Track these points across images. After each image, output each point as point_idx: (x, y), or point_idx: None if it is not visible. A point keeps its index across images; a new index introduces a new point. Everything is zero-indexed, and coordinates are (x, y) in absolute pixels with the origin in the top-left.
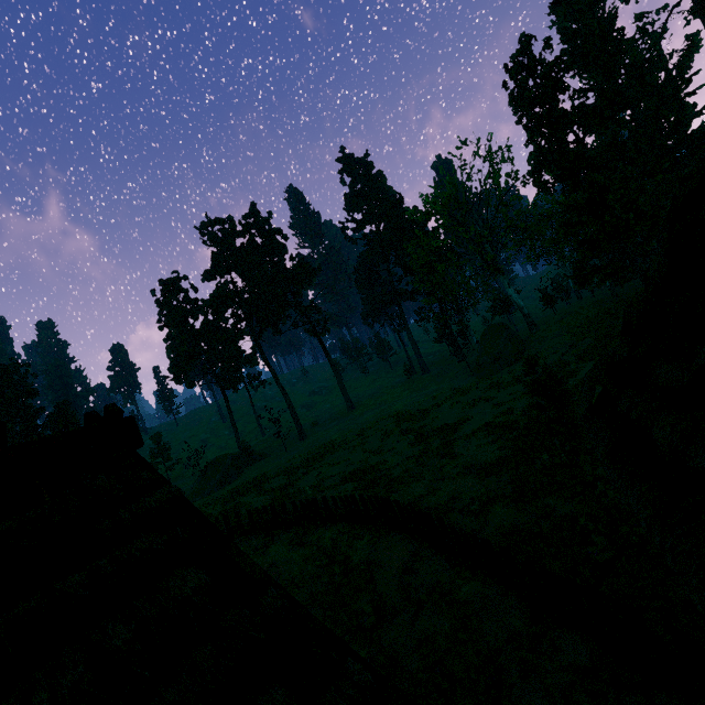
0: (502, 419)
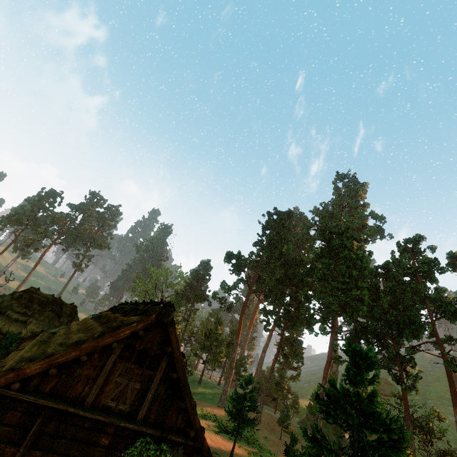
0: None
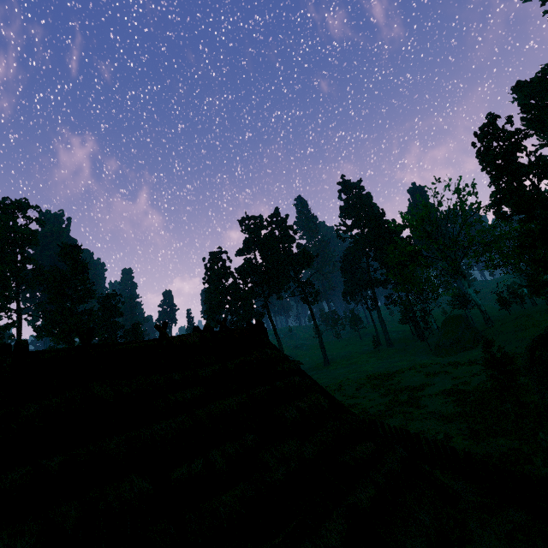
0: (460, 387)
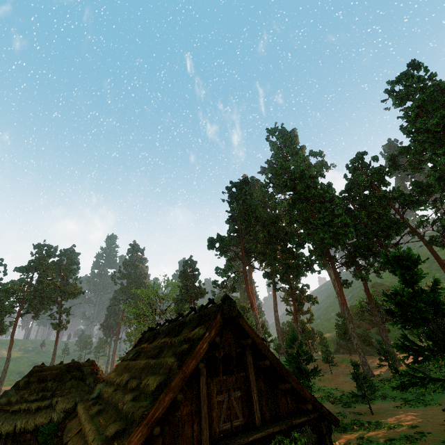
0: None
